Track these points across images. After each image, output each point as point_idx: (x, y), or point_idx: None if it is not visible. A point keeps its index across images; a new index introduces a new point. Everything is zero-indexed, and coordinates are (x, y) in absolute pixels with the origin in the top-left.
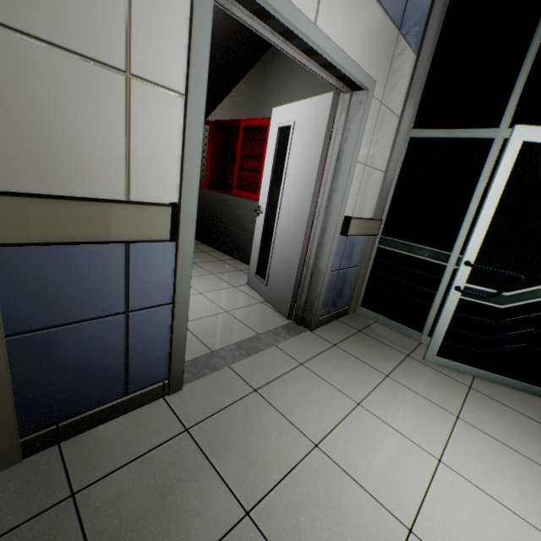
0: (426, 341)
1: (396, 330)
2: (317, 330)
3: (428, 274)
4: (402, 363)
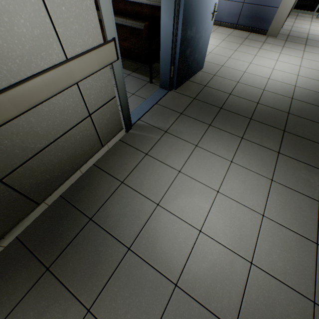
0: (314, 14)
1: (305, 14)
2: (288, 17)
3: None
4: (312, 19)
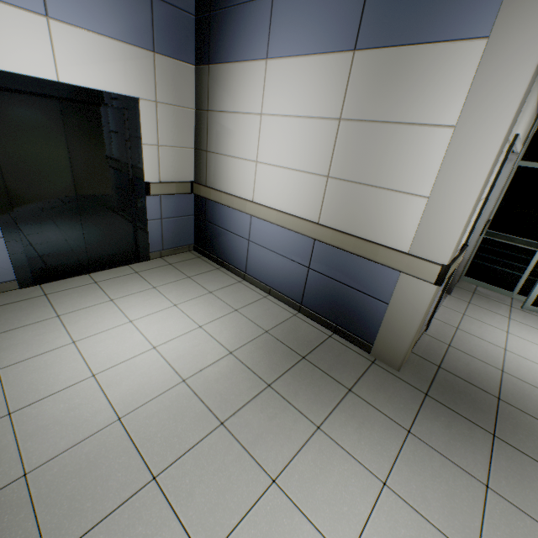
0: (515, 297)
1: (493, 291)
2: (452, 294)
3: (522, 255)
4: (511, 311)
